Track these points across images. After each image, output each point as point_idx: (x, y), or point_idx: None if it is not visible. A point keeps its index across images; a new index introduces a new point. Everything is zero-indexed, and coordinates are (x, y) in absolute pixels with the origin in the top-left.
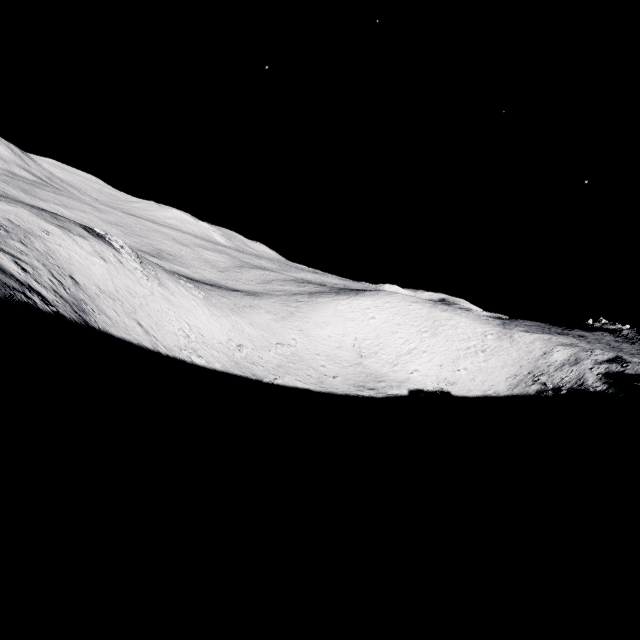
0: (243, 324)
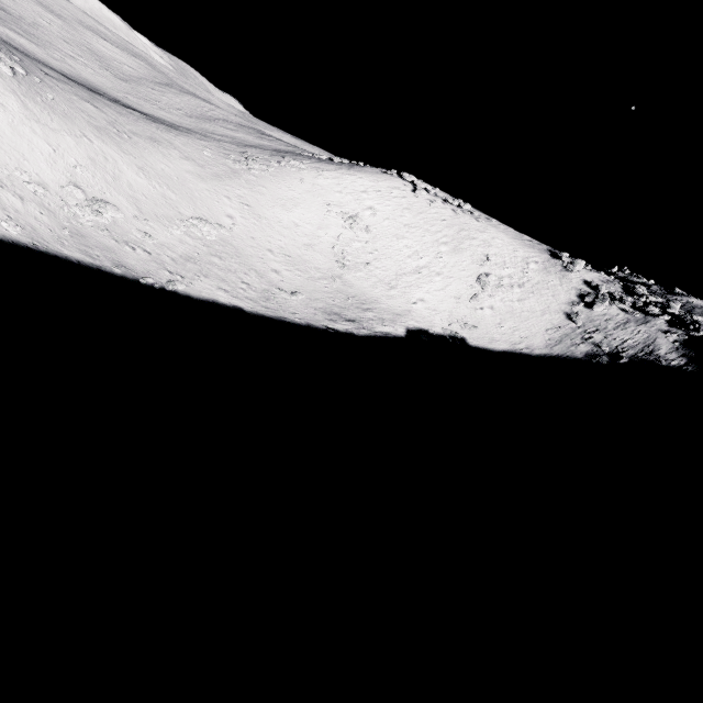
0: (122, 164)
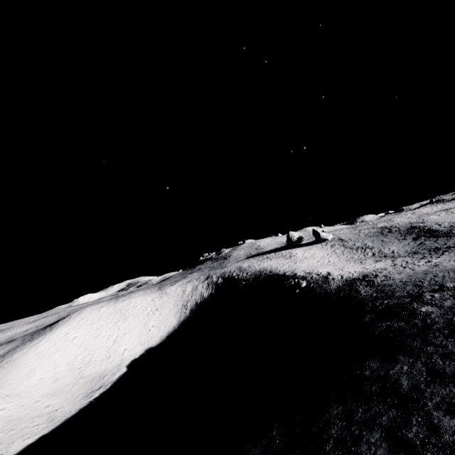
0: None
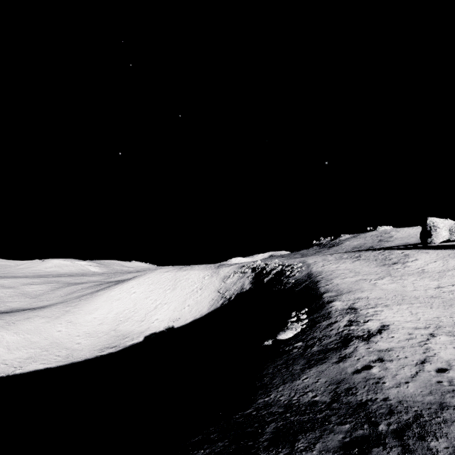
0: (6, 335)
